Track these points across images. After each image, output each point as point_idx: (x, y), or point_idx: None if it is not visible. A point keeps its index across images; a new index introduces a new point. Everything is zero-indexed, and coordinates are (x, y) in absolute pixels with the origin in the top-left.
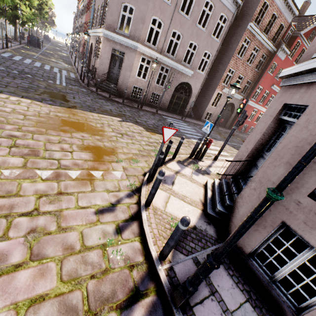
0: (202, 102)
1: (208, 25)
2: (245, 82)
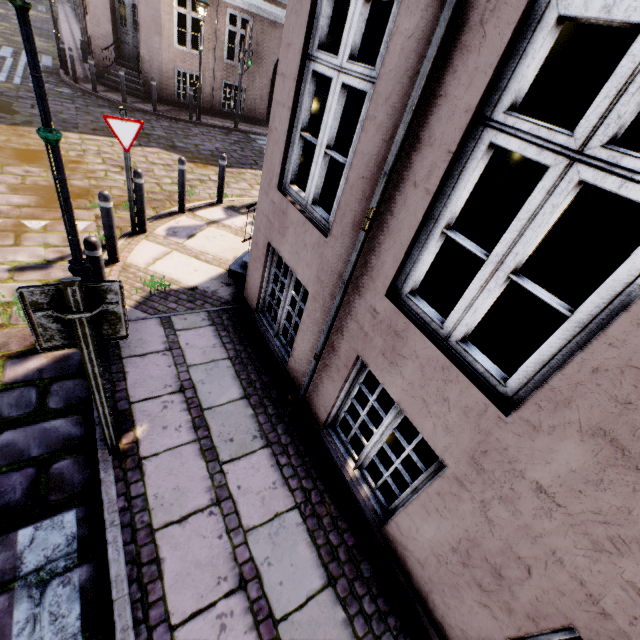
0: None
1: None
2: None
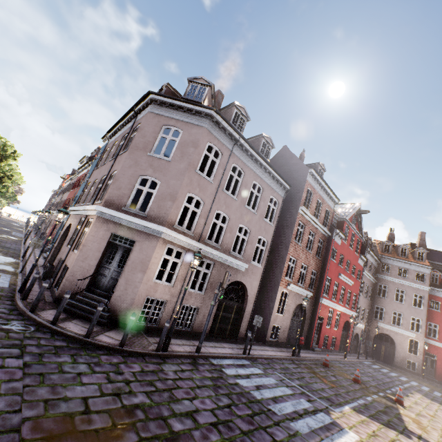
0: (259, 307)
1: (259, 207)
2: (310, 273)
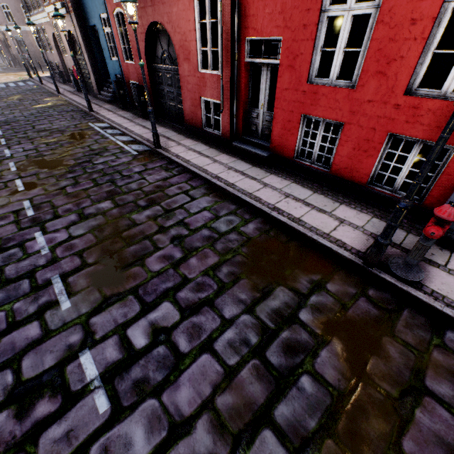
0: None
1: None
2: None
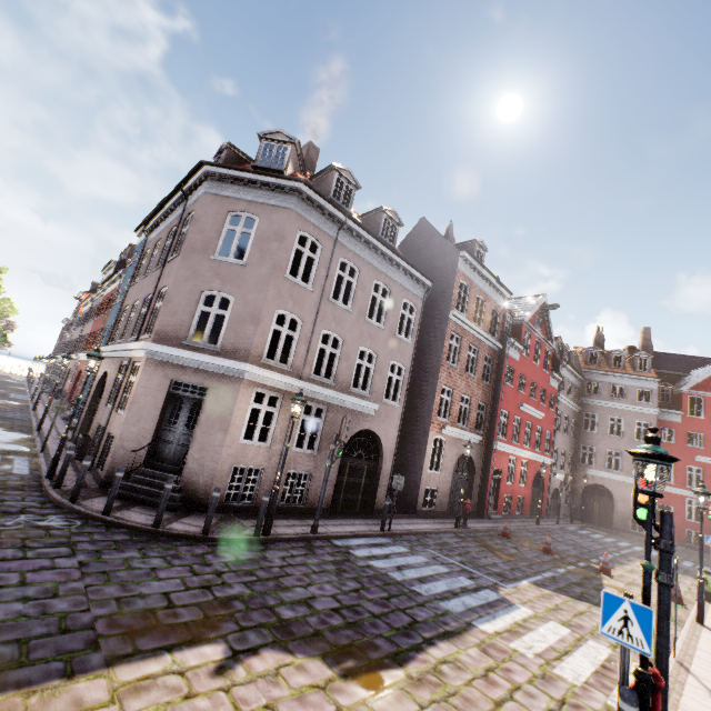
0: (403, 465)
1: (387, 318)
2: (475, 407)
